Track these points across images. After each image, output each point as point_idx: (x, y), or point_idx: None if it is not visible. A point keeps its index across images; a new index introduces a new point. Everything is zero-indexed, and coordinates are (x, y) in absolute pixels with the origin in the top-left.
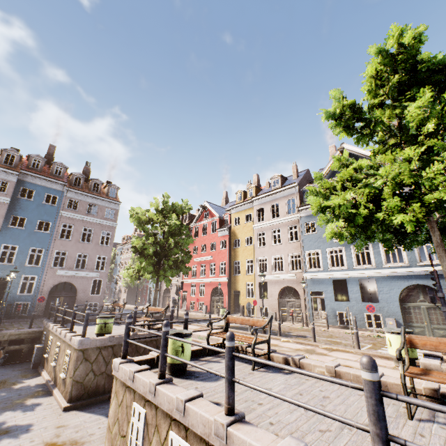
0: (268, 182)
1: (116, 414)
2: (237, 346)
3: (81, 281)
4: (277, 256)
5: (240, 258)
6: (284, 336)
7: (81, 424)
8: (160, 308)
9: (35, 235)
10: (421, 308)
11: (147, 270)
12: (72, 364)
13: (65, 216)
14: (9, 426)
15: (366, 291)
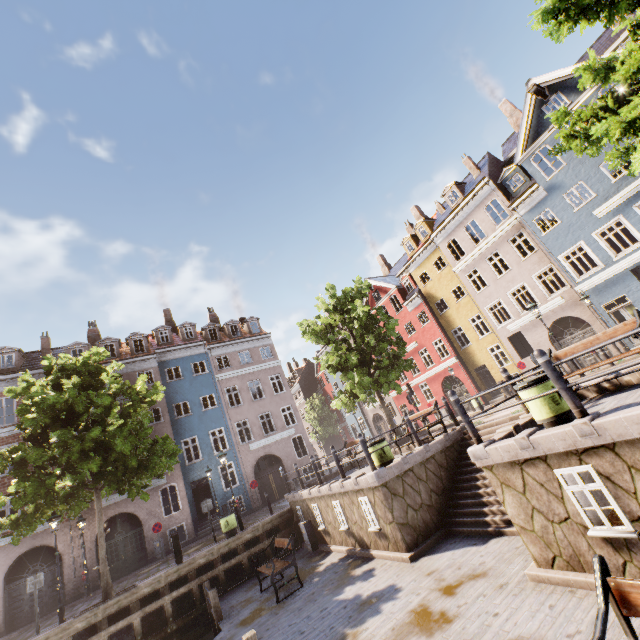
0: (439, 204)
1: (525, 506)
2: (596, 385)
3: (279, 446)
4: (515, 289)
5: (457, 322)
6: None
7: (451, 562)
8: (425, 410)
9: (206, 416)
10: None
11: (363, 384)
12: (382, 507)
13: (222, 379)
14: (368, 595)
15: None
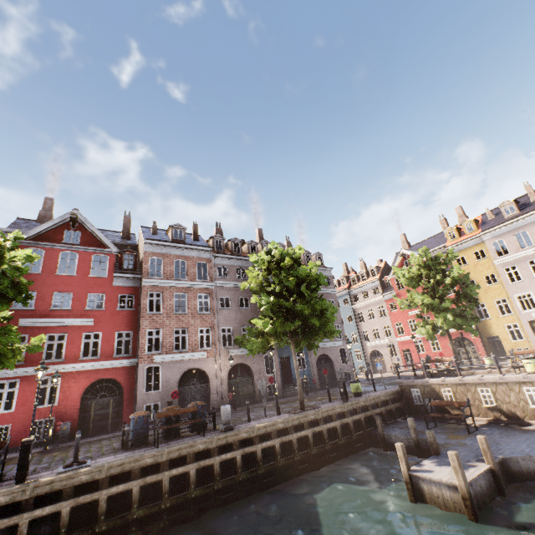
0: (490, 211)
1: None
2: None
3: (331, 351)
4: None
5: (482, 300)
6: None
7: None
8: None
9: None
10: None
11: (452, 322)
12: None
13: None
14: None
15: None
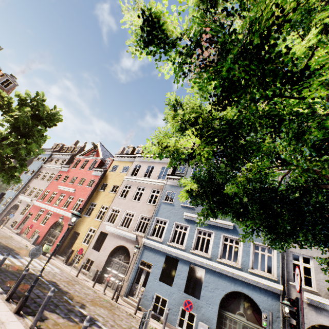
0: None
1: None
2: None
3: None
4: (130, 212)
5: (98, 201)
6: (62, 315)
7: None
8: None
9: None
10: (238, 323)
11: None
12: None
13: None
14: None
15: (193, 277)
